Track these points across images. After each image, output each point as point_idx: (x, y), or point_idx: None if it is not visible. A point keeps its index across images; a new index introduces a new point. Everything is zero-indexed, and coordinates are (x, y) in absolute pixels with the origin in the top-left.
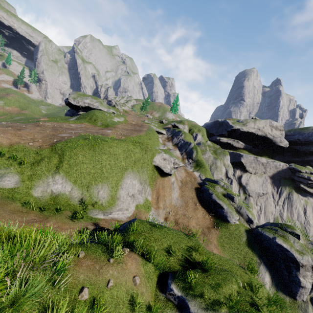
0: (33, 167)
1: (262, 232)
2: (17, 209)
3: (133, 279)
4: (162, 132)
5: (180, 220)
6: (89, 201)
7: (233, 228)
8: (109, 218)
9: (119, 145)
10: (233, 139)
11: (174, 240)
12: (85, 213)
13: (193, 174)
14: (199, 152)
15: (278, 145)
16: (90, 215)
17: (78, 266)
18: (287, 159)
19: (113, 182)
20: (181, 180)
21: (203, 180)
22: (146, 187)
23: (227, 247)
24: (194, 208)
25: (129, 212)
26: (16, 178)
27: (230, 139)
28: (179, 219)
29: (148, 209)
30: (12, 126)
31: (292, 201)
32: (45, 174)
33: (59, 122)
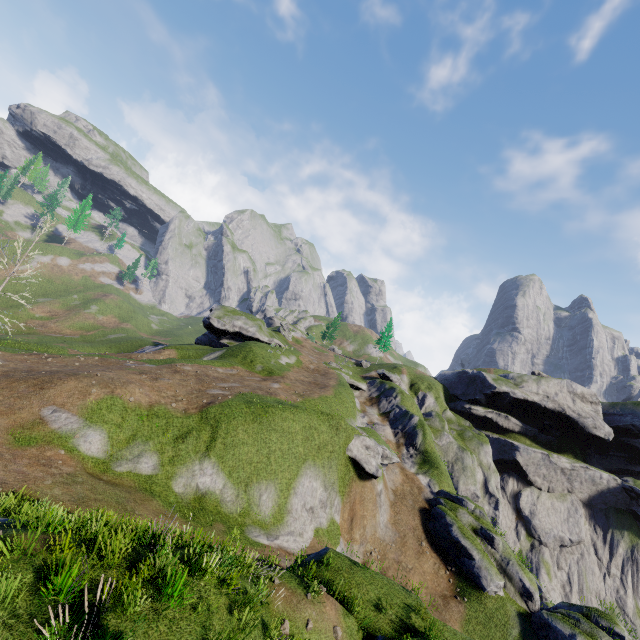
0: (177, 444)
1: (549, 619)
2: (160, 510)
3: (333, 628)
4: (360, 387)
5: (391, 572)
6: (246, 511)
7: (493, 603)
8: (275, 546)
9: (297, 417)
10: (497, 410)
11: (385, 591)
12: (242, 532)
13: (417, 479)
14: (429, 436)
15: (590, 432)
16: (249, 535)
17: (276, 594)
18: (618, 465)
19: (283, 481)
20: (394, 489)
21: (436, 494)
22: (333, 495)
23: None
24: (417, 551)
25: (305, 539)
26: (154, 459)
27: (491, 411)
28: (389, 569)
29: (334, 539)
30: (146, 372)
31: None
32: (191, 457)
33: (202, 365)
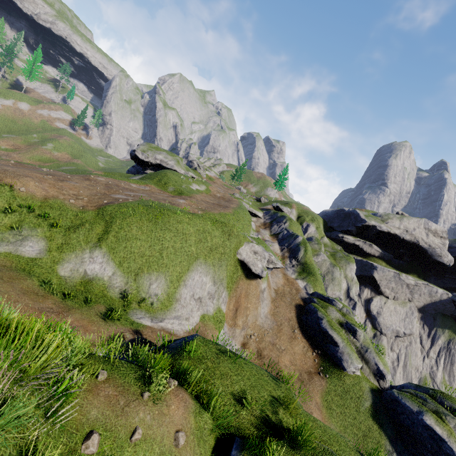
0: (67, 233)
1: (399, 397)
2: (32, 289)
3: (175, 434)
4: (257, 214)
5: (266, 352)
6: (134, 296)
7: (350, 381)
8: (158, 328)
9: (191, 221)
10: (364, 240)
11: (252, 383)
12: (125, 313)
13: (296, 283)
14: (309, 252)
15: (435, 259)
16: (132, 317)
17: (93, 394)
18: (450, 284)
19: (174, 274)
20: (276, 288)
21: (310, 295)
22: (221, 289)
23: (337, 412)
24: (290, 336)
25: (190, 323)
26: (41, 244)
27: (359, 240)
28: (265, 349)
29: (219, 324)
30: (54, 175)
31: (454, 355)
32: (82, 246)
33: (117, 179)
